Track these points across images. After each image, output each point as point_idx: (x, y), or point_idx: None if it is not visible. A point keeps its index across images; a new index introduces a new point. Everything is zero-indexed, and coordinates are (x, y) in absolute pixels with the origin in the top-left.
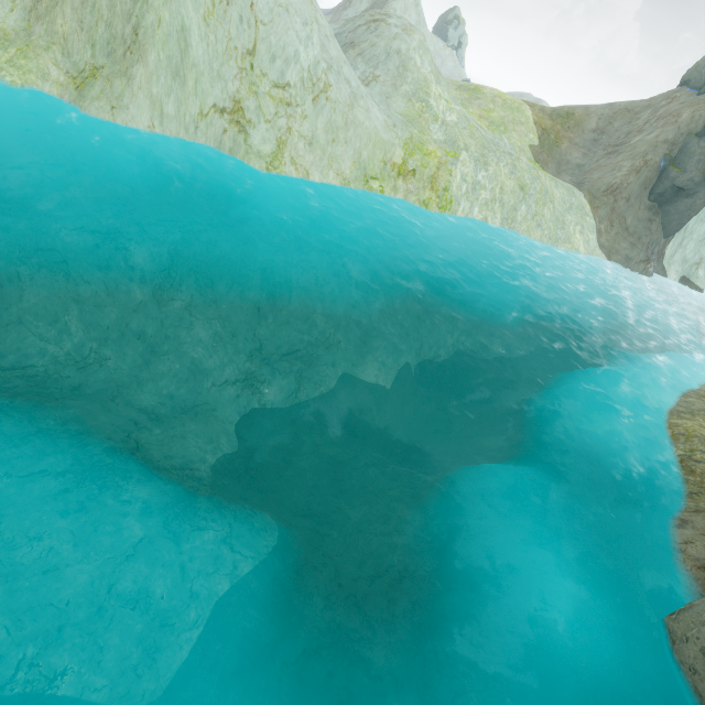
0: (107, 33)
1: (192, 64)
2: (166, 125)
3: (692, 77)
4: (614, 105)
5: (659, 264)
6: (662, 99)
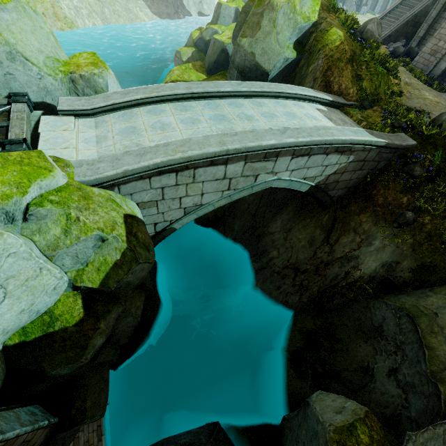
0: None
1: None
2: None
3: None
4: None
5: (185, 11)
6: None
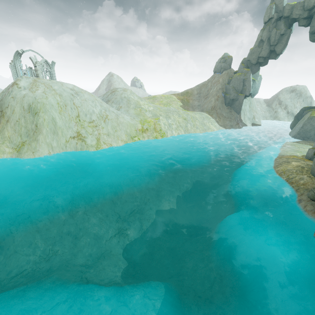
0: (25, 130)
1: (59, 127)
2: (54, 150)
3: (216, 70)
4: (198, 85)
5: (242, 123)
6: (211, 78)
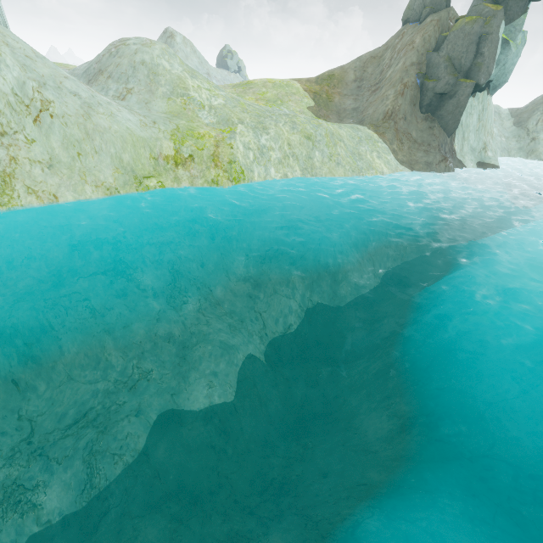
0: None
1: None
2: None
3: (409, 15)
4: (361, 57)
5: (455, 160)
6: (395, 39)
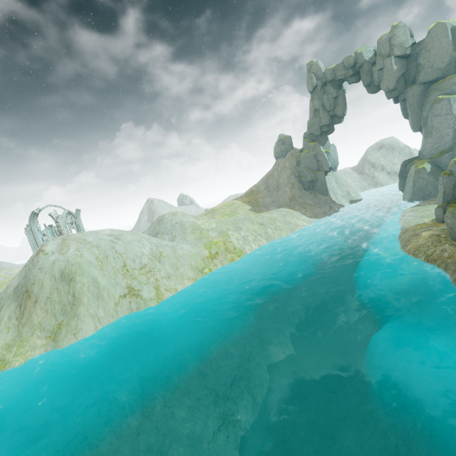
0: (60, 306)
1: (103, 288)
2: (102, 321)
3: (277, 155)
4: (263, 178)
5: (337, 205)
6: (275, 166)
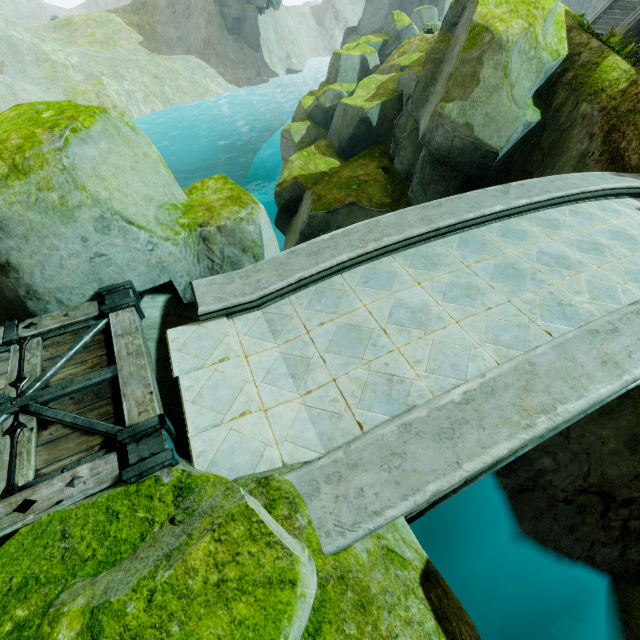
0: None
1: None
2: None
3: None
4: None
5: (269, 71)
6: None
